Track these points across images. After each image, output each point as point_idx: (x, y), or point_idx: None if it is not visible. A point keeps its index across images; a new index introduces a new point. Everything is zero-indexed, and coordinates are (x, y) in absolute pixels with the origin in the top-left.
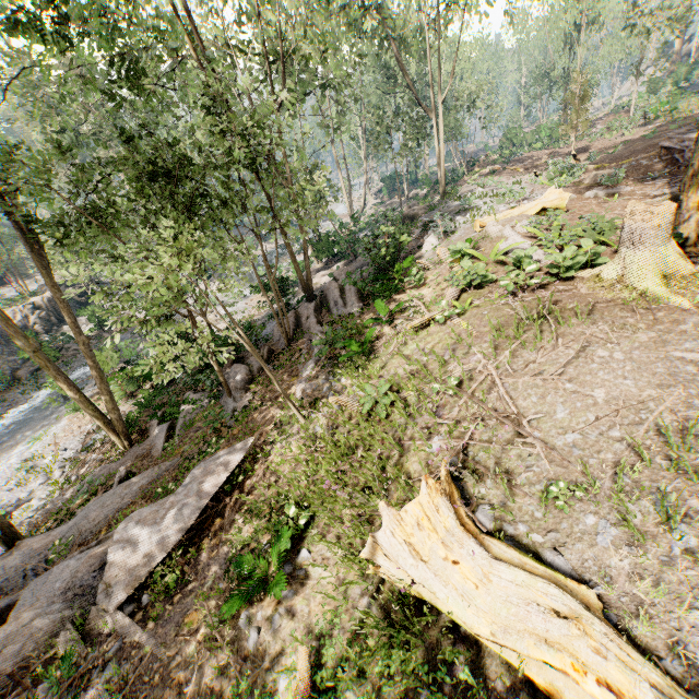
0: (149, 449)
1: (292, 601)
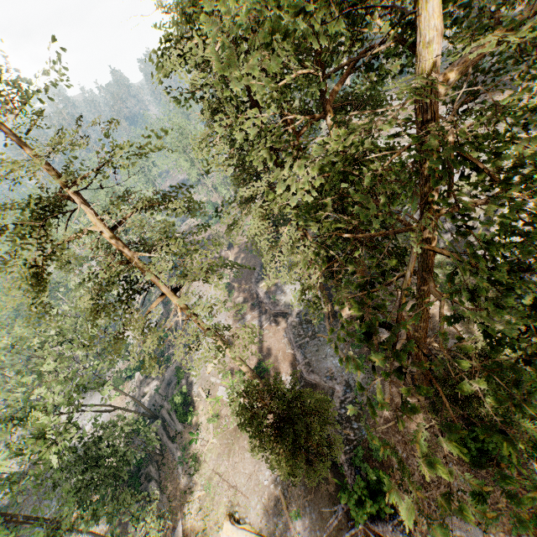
0: None
1: None
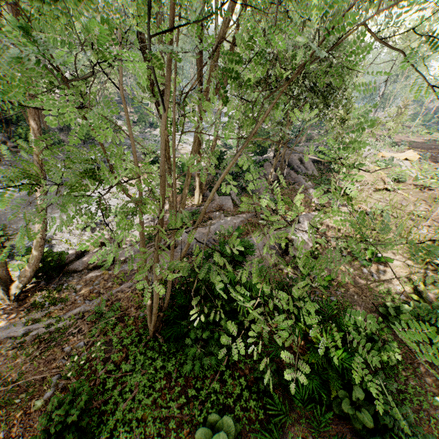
0: (220, 206)
1: (384, 268)
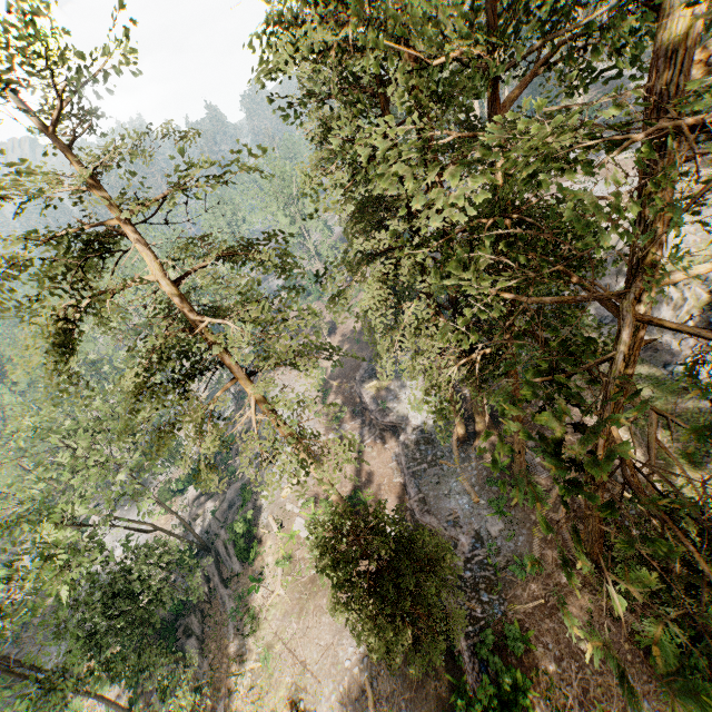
0: None
1: None
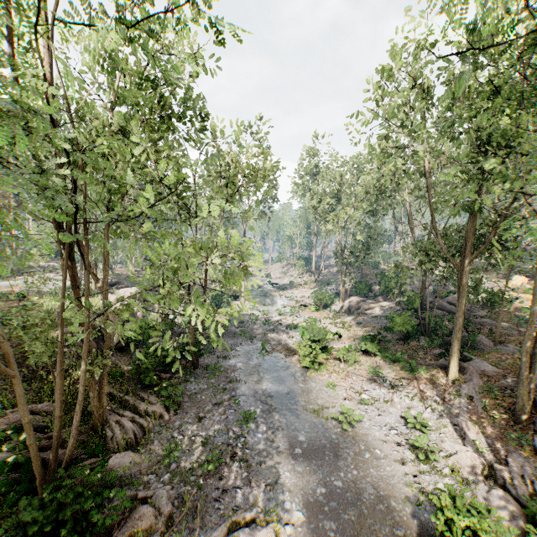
0: (483, 373)
1: None
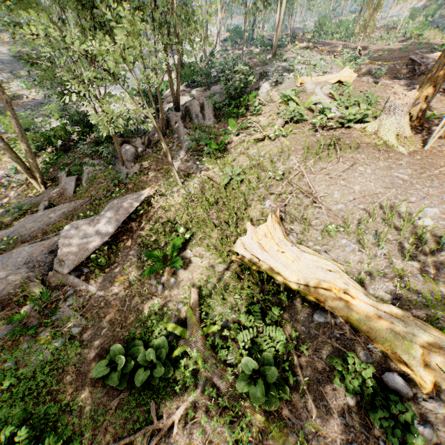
0: (62, 191)
1: (182, 273)
